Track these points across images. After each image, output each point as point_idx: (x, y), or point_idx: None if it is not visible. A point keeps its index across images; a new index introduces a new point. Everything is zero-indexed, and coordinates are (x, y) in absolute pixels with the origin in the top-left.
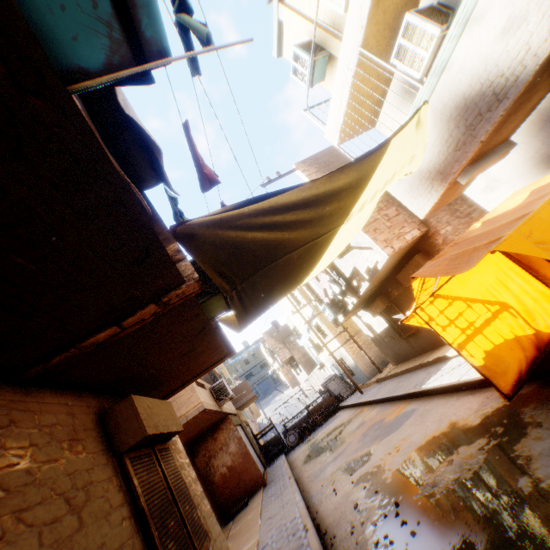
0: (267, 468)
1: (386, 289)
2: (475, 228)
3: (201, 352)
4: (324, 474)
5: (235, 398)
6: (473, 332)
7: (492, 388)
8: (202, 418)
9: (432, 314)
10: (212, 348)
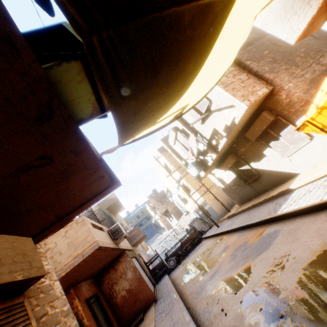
0: (156, 286)
1: (234, 148)
2: None
3: (69, 171)
4: (206, 292)
5: (131, 238)
6: None
7: None
8: (100, 254)
9: (324, 123)
10: (86, 168)
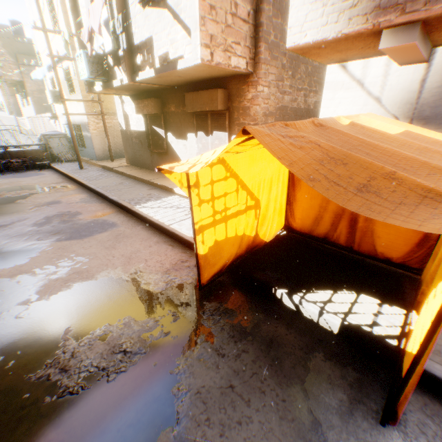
0: None
1: (167, 97)
2: (342, 123)
3: None
4: None
5: None
6: (222, 219)
7: (192, 254)
8: None
9: (202, 181)
10: None
